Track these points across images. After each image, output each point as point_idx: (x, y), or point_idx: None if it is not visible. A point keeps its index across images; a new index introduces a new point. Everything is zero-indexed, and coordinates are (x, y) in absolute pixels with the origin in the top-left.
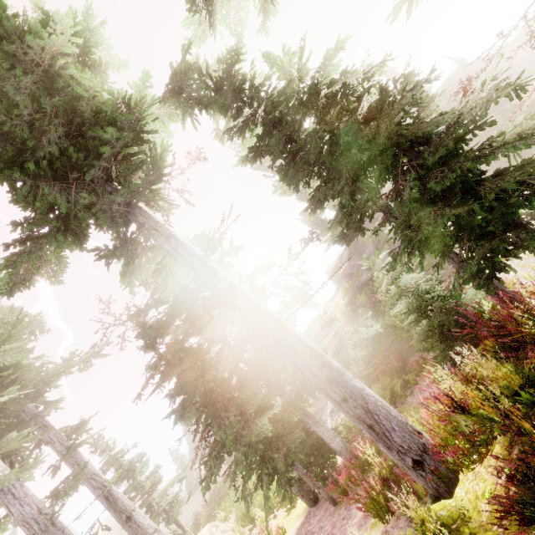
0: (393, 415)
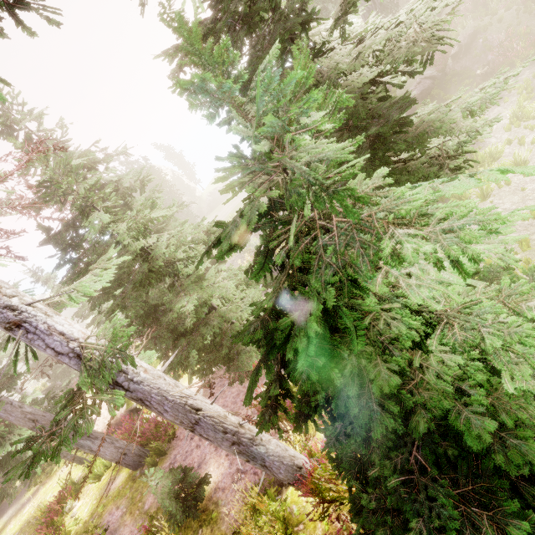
0: (285, 462)
